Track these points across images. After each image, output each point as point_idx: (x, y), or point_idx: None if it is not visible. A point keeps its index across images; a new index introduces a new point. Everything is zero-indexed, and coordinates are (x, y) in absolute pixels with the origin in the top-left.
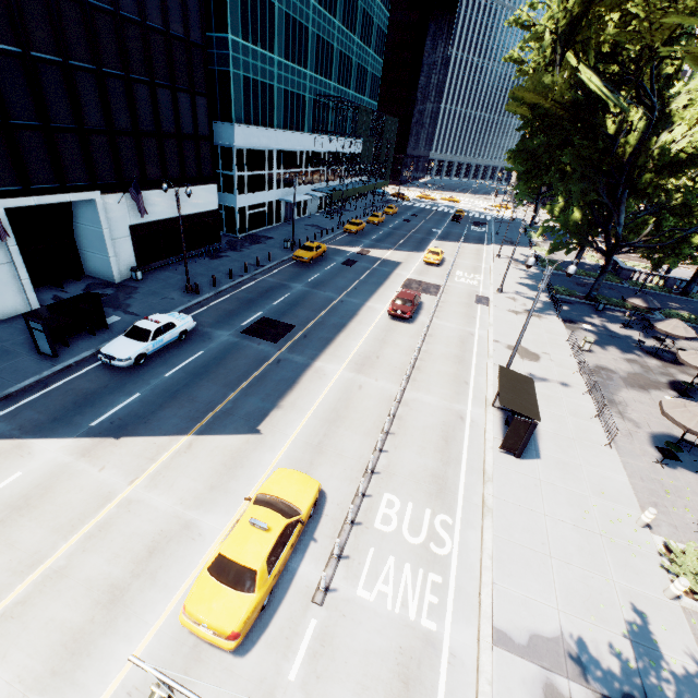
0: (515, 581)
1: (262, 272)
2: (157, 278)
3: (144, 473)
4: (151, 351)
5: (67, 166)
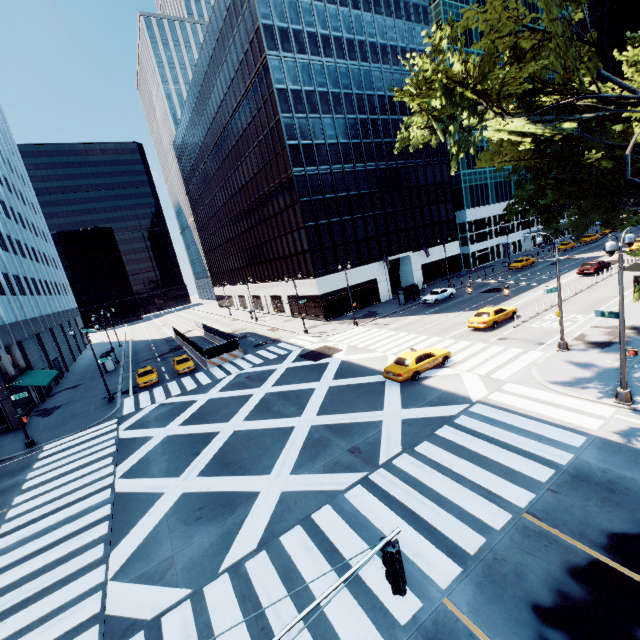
0: (613, 320)
1: (488, 277)
2: (433, 287)
3: (446, 317)
4: (439, 299)
5: (402, 244)
